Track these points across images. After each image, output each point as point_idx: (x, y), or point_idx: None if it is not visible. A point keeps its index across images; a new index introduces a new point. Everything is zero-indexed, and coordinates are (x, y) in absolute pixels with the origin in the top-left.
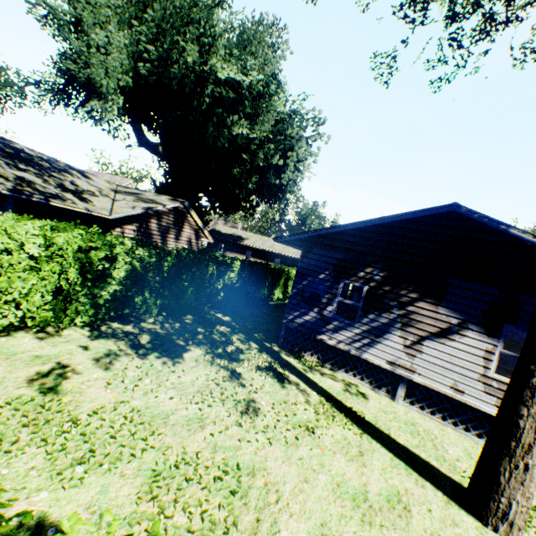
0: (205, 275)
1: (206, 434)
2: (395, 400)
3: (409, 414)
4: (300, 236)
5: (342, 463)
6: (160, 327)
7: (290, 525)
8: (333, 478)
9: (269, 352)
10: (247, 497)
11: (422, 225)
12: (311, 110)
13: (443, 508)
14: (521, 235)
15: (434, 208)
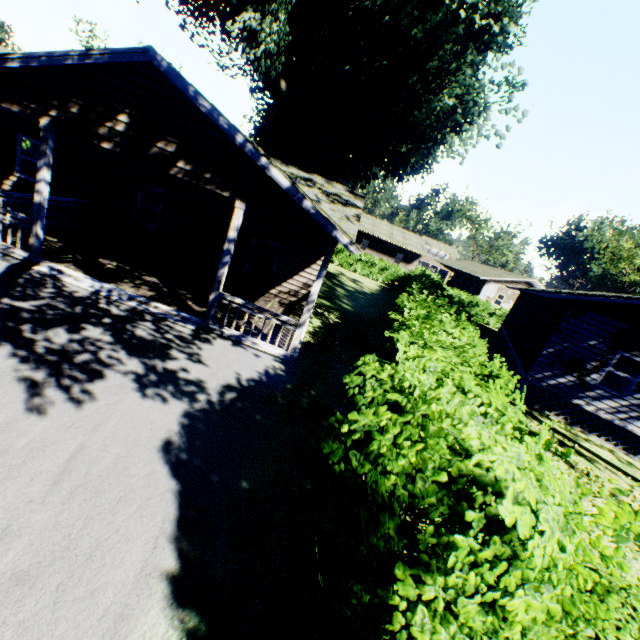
0: None
1: None
2: None
3: None
4: (582, 298)
5: None
6: None
7: None
8: None
9: (529, 415)
10: None
11: None
12: (509, 64)
13: None
14: None
15: None
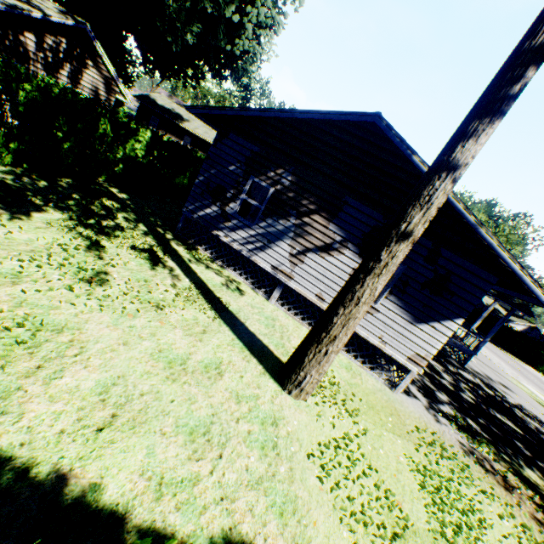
0: (95, 133)
1: (16, 290)
2: (270, 301)
3: (276, 312)
4: (216, 112)
5: (177, 336)
6: (13, 178)
7: (79, 374)
8: (159, 346)
9: (158, 237)
10: (38, 349)
11: (344, 133)
12: None
13: (256, 377)
14: (420, 165)
15: (358, 114)
